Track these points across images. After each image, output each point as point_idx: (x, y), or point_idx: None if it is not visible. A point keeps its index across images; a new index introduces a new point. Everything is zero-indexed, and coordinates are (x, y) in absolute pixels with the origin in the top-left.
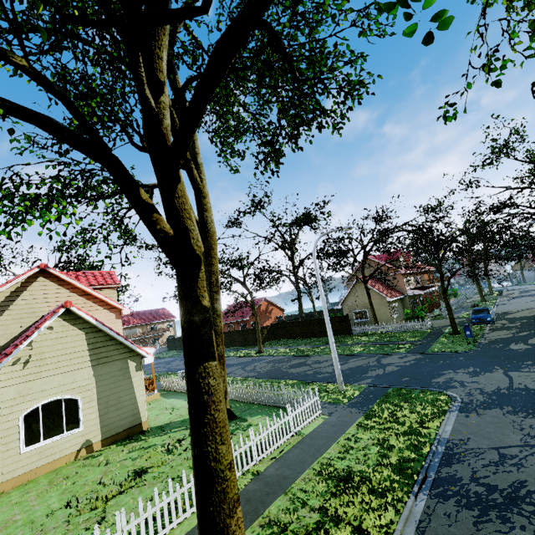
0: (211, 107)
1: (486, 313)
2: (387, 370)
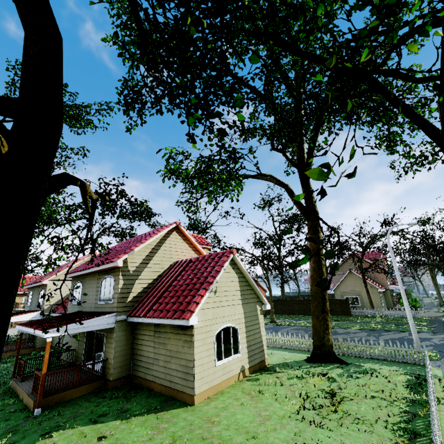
0: (377, 128)
1: None
2: (436, 342)
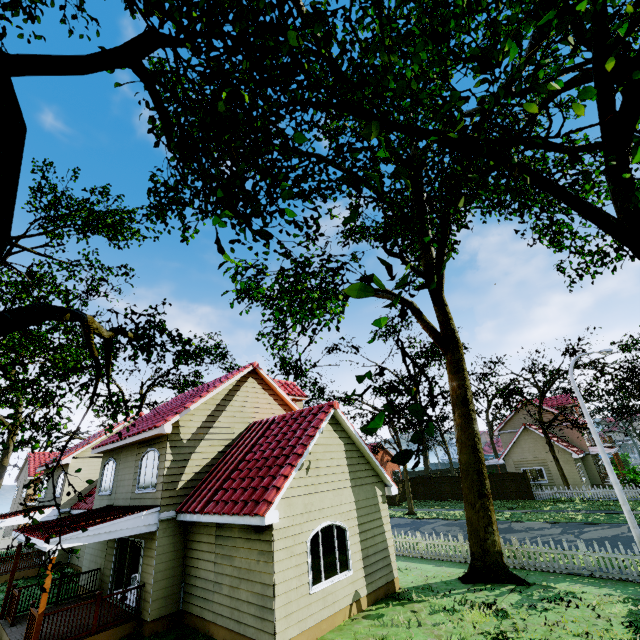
0: (529, 217)
1: None
2: None
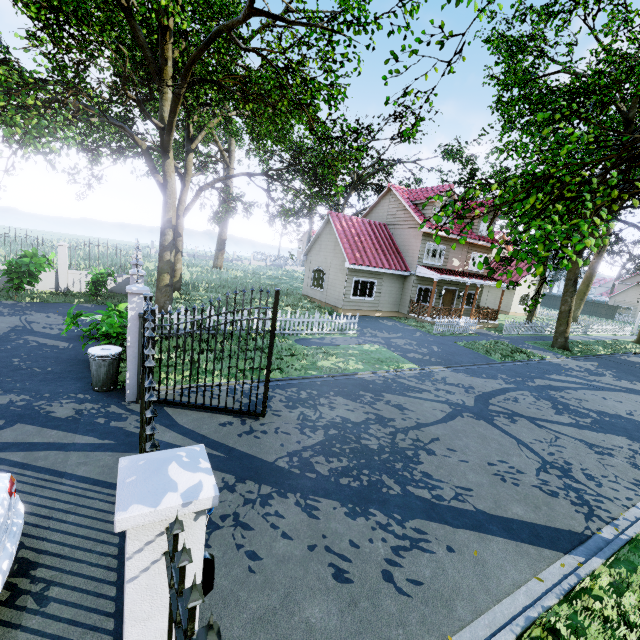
0: None
1: None
2: None
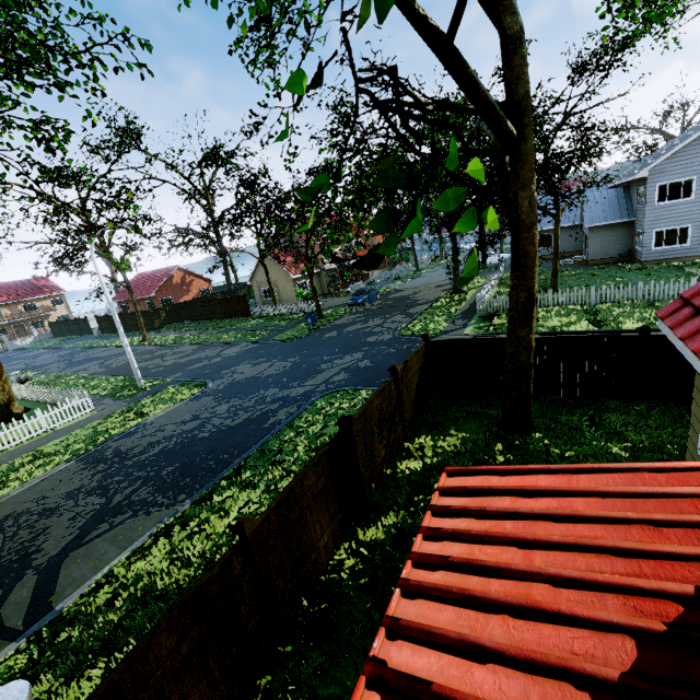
0: None
1: (363, 295)
2: (210, 362)
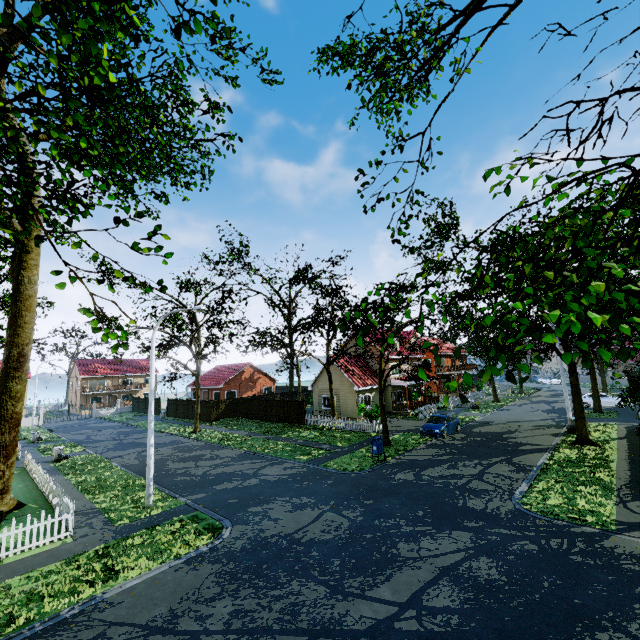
0: None
1: (440, 423)
2: (242, 484)
